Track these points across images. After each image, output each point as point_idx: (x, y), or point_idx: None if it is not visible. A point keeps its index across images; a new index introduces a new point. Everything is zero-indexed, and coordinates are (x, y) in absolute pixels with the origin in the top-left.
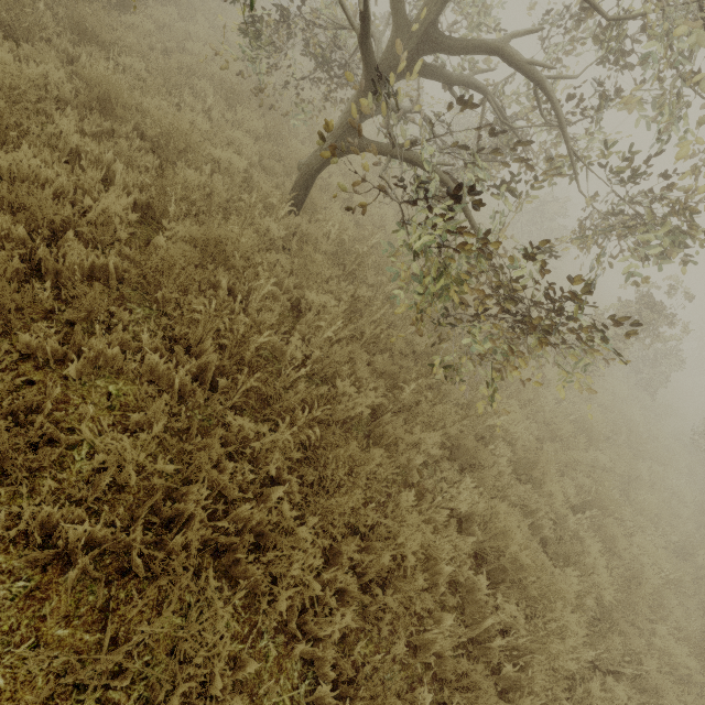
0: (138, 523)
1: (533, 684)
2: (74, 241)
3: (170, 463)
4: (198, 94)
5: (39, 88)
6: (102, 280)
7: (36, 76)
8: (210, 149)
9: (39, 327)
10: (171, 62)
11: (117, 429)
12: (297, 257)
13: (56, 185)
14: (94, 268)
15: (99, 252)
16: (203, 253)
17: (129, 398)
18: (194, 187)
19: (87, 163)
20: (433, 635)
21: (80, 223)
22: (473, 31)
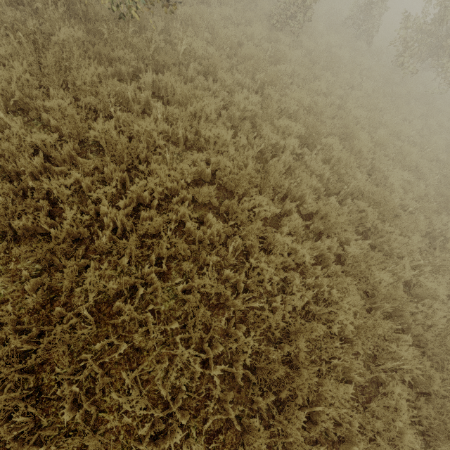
0: None
1: (179, 129)
2: None
3: None
4: None
5: None
6: None
7: None
8: None
9: None
10: None
11: None
12: None
13: None
14: None
15: None
16: None
17: None
18: None
19: None
20: (120, 115)
21: None
22: None
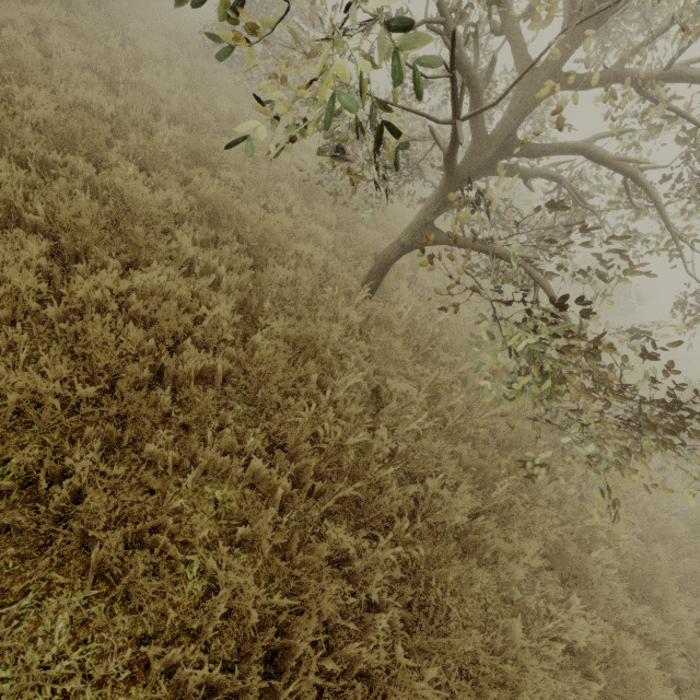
0: (251, 666)
1: None
2: (191, 348)
3: (271, 580)
4: (280, 193)
5: (162, 207)
6: (209, 379)
7: (164, 201)
8: (295, 244)
9: (160, 434)
10: (261, 171)
11: (223, 540)
12: (375, 342)
13: (177, 295)
14: (203, 368)
15: (210, 355)
16: (292, 346)
17: (233, 504)
18: (282, 281)
19: (198, 270)
20: None
21: (195, 328)
22: (537, 127)
